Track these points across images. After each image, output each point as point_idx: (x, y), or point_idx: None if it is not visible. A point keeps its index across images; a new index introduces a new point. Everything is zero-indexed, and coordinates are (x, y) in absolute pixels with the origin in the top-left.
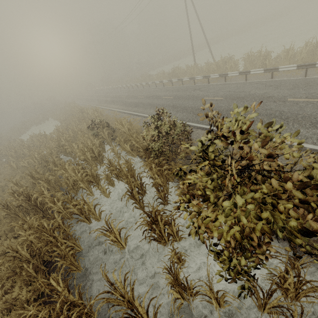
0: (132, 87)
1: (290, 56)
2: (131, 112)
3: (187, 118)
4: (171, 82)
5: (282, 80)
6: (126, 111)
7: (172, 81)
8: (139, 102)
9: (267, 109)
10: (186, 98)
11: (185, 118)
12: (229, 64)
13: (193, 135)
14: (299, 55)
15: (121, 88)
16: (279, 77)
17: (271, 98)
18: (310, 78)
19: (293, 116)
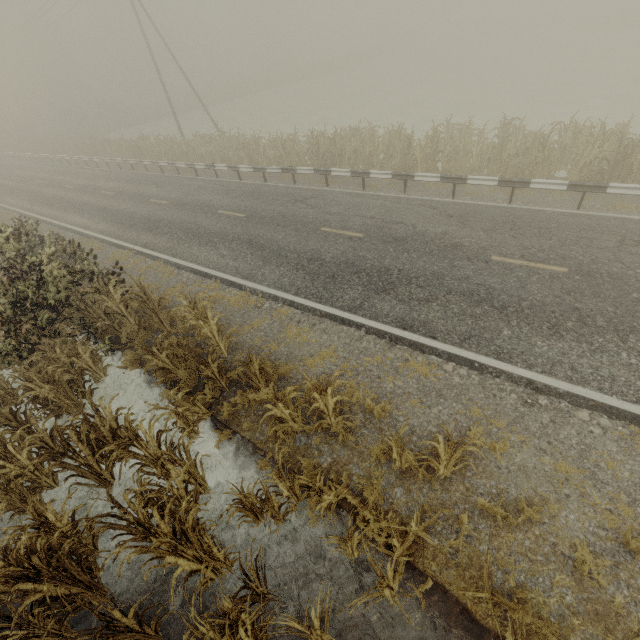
0: (68, 161)
1: (264, 151)
2: (37, 215)
3: (108, 230)
4: (130, 163)
5: (244, 184)
6: (30, 212)
7: (129, 163)
8: (60, 197)
9: (193, 222)
10: (130, 197)
11: (106, 230)
12: (204, 148)
13: (102, 255)
14: (270, 152)
15: (49, 160)
16: (251, 178)
17: (209, 207)
18: (264, 185)
19: (204, 231)
